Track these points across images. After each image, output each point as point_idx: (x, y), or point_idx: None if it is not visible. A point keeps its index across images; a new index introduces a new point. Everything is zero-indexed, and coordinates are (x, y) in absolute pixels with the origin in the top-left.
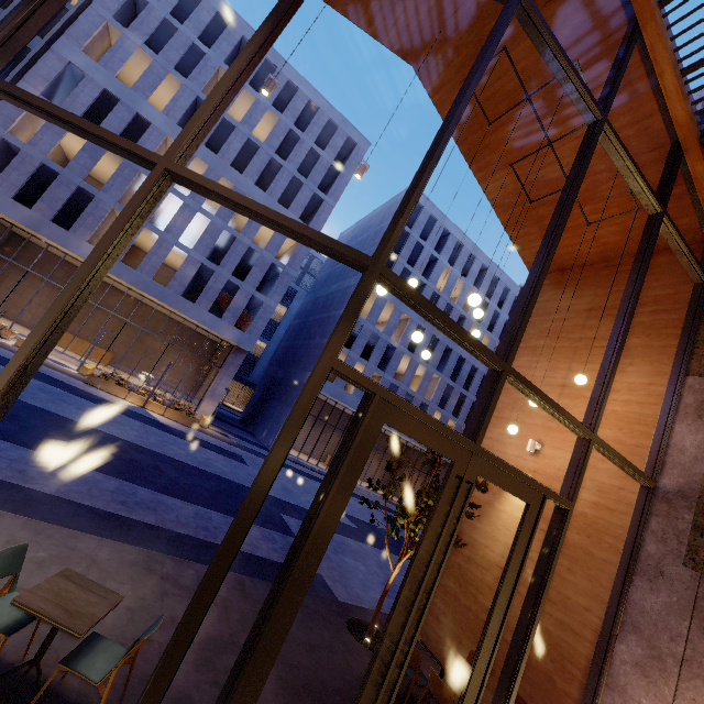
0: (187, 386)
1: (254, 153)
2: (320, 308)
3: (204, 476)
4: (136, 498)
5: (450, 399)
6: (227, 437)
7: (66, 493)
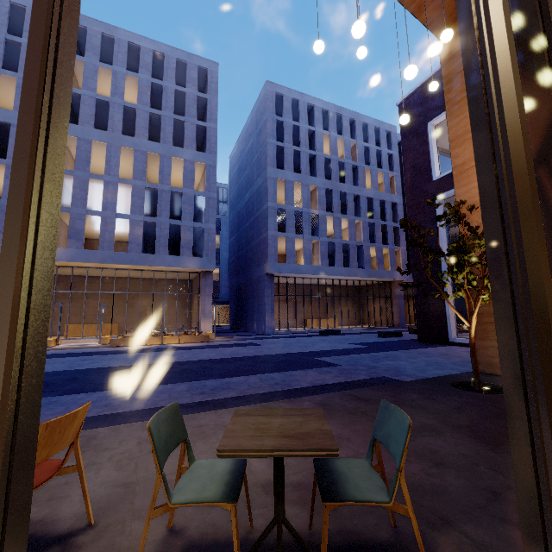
0: (182, 321)
1: (134, 117)
2: (245, 217)
3: (241, 360)
4: (209, 387)
5: (376, 233)
6: (232, 338)
7: (154, 404)
